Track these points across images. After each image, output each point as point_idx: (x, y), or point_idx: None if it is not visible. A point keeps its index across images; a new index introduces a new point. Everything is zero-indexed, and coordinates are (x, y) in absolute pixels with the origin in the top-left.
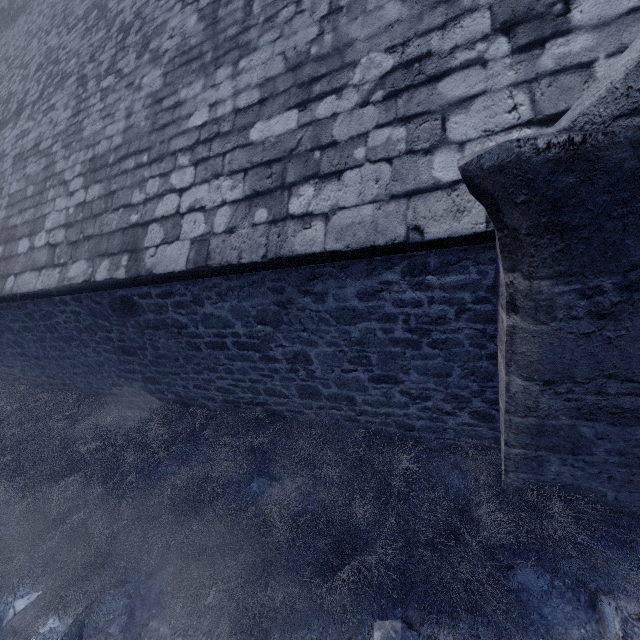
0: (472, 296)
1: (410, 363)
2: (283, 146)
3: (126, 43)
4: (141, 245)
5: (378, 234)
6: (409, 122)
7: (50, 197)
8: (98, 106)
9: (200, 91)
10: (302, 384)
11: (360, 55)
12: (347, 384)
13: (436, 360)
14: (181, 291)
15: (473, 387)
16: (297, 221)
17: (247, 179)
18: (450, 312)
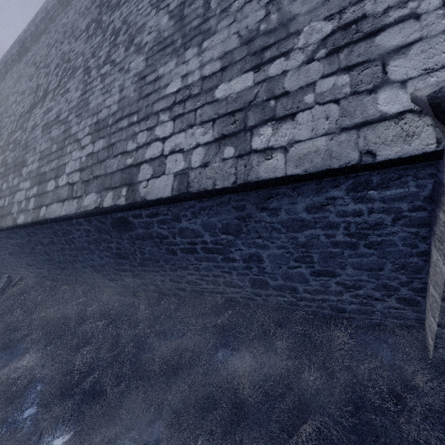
0: (409, 205)
1: (347, 260)
2: (243, 99)
3: (117, 42)
4: (136, 180)
5: (333, 159)
6: (351, 70)
7: (68, 151)
8: (99, 86)
9: (174, 67)
10: (254, 278)
11: (302, 25)
12: (291, 277)
13: (370, 258)
14: (164, 212)
15: (402, 278)
16: (260, 154)
17: (215, 126)
18: (387, 219)
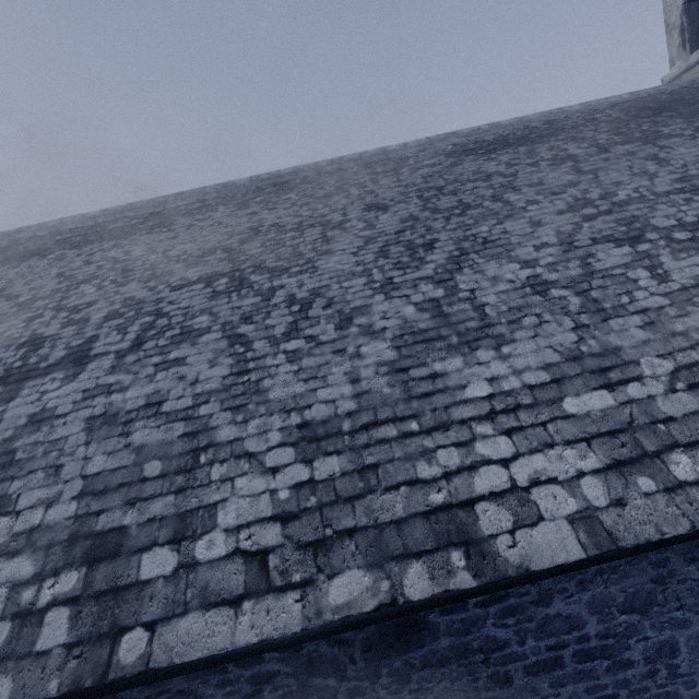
0: None
1: None
2: (615, 419)
3: (310, 314)
4: (477, 533)
5: None
6: None
7: (217, 476)
8: (287, 367)
9: (463, 366)
10: (657, 693)
11: (636, 357)
12: None
13: None
14: (523, 589)
15: None
16: (698, 487)
17: (595, 448)
18: None
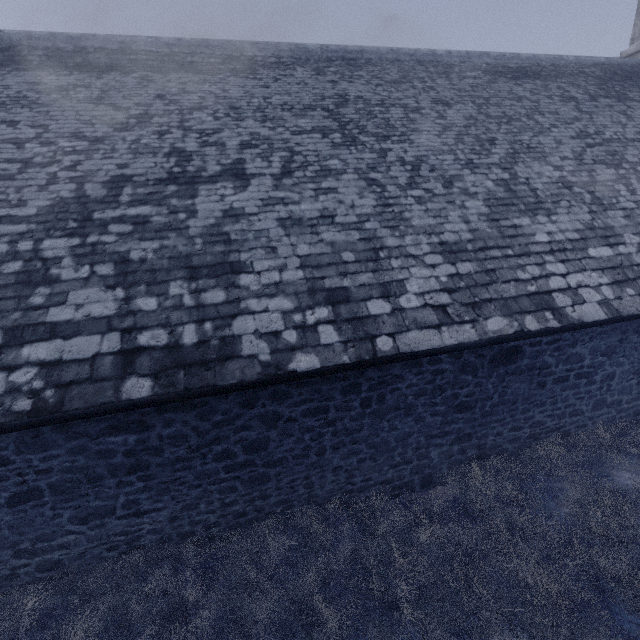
0: None
1: None
2: (614, 261)
3: (421, 174)
4: (556, 305)
5: None
6: None
7: (397, 265)
8: (418, 207)
9: (531, 223)
10: (599, 398)
11: (621, 233)
12: (624, 390)
13: None
14: (567, 337)
15: None
16: None
17: (606, 274)
18: None
